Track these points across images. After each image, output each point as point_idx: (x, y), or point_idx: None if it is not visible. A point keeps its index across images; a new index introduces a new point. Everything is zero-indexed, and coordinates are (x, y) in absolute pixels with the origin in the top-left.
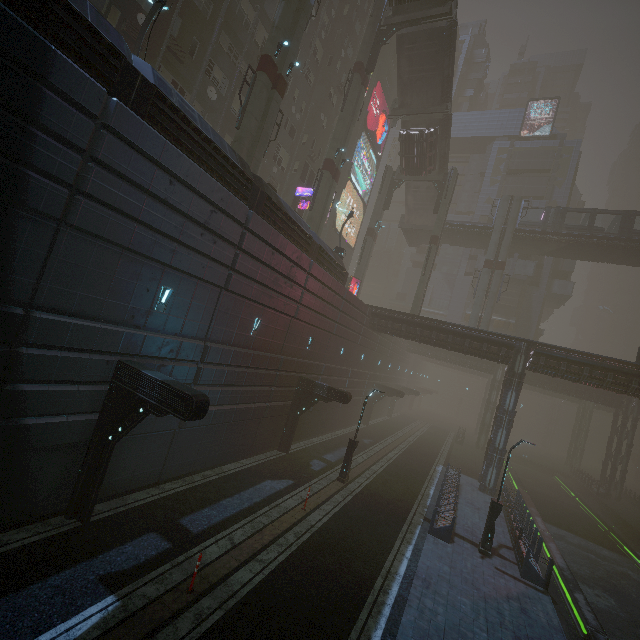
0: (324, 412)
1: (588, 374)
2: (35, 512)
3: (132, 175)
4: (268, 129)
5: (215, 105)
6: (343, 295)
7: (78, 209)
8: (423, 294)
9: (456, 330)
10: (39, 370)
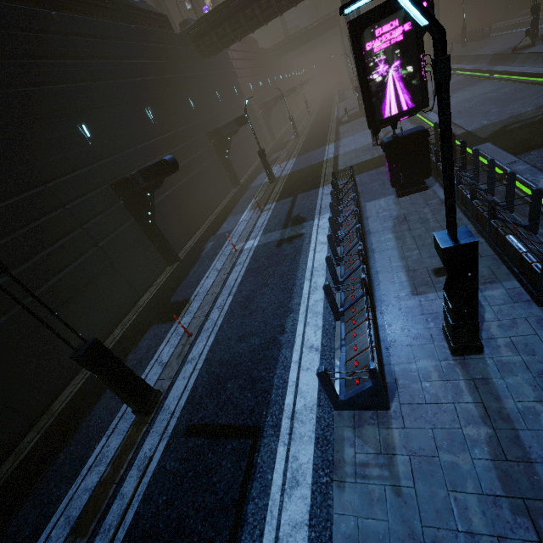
0: (286, 110)
1: (367, 4)
2: (269, 143)
3: (236, 58)
4: (198, 1)
5: (151, 2)
6: (263, 52)
7: (240, 73)
8: (283, 18)
9: (311, 28)
10: (255, 111)
